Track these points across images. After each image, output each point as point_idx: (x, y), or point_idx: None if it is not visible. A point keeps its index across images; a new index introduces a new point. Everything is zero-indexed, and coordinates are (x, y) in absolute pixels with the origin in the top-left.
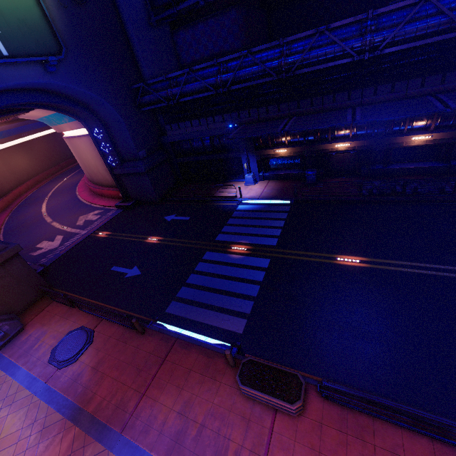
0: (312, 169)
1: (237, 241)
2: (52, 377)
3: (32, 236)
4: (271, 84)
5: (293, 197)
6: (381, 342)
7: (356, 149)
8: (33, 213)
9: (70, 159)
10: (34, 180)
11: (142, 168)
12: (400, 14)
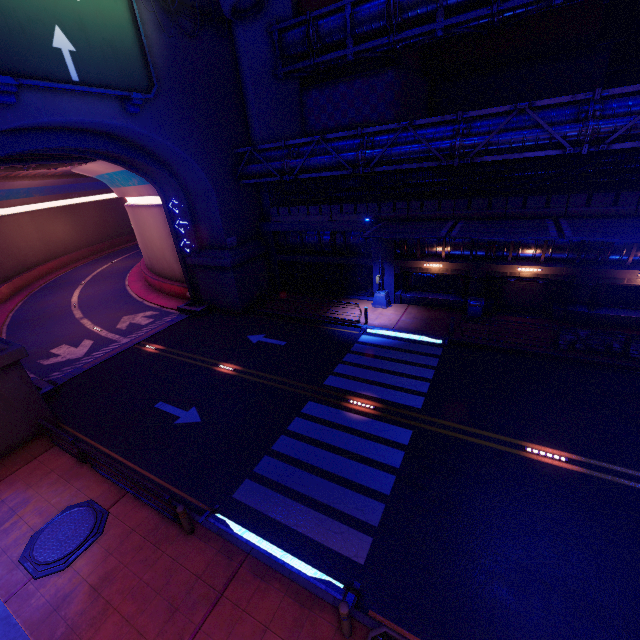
0: (478, 298)
1: (358, 391)
2: (18, 594)
3: (48, 335)
4: (432, 171)
5: (448, 334)
6: (630, 634)
7: (548, 279)
8: (59, 301)
9: (126, 236)
10: (71, 257)
11: (228, 261)
12: (639, 100)
